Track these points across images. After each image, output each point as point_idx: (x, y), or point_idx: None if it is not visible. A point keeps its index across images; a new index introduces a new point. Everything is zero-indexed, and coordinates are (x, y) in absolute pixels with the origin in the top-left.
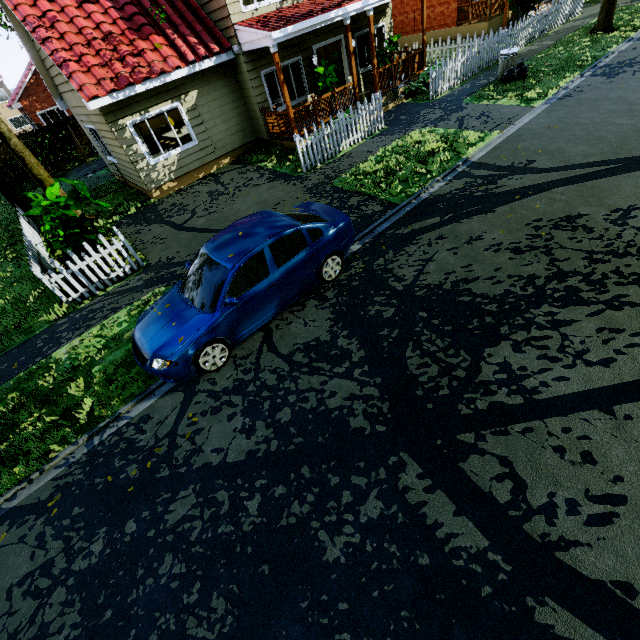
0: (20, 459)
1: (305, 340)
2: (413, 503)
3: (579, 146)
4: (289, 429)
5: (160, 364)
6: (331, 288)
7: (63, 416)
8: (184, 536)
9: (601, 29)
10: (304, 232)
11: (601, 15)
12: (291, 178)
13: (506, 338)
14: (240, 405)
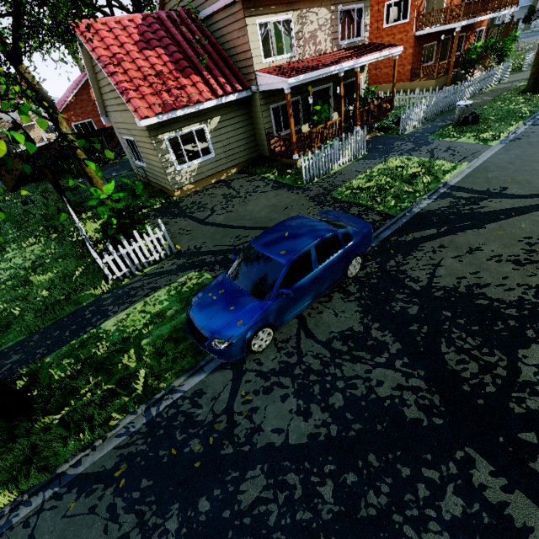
0: (83, 425)
1: (339, 329)
2: (494, 502)
3: None
4: (345, 414)
5: (220, 344)
6: (352, 283)
7: (119, 385)
8: (262, 520)
9: (530, 91)
10: (340, 236)
11: (530, 81)
12: (293, 188)
13: (535, 341)
14: (290, 387)
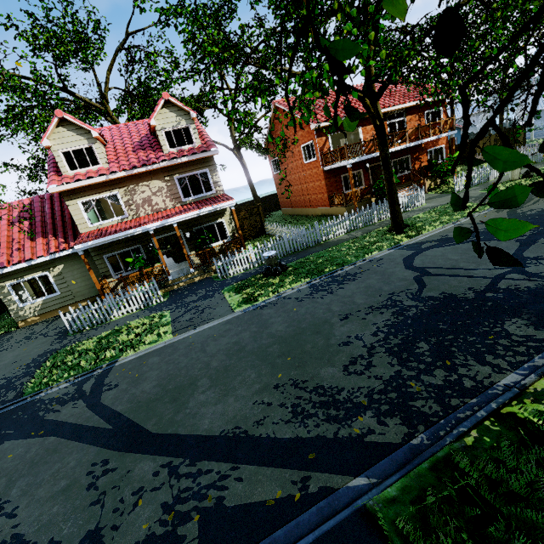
0: None
1: None
2: None
3: (152, 382)
4: None
5: None
6: None
7: None
8: None
9: (394, 230)
10: None
11: (391, 220)
12: (62, 336)
13: None
14: None
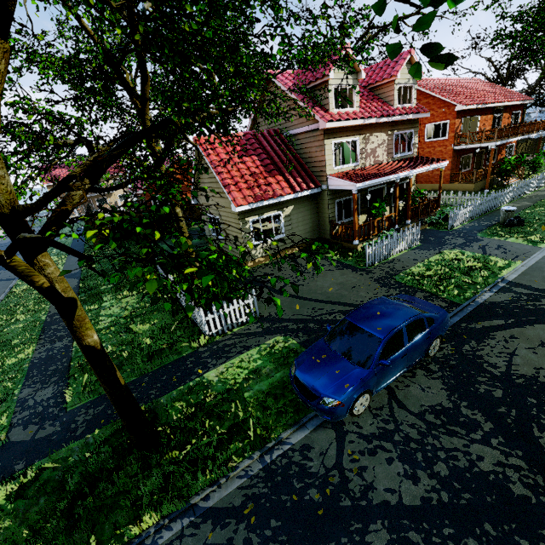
0: (207, 462)
1: (429, 403)
2: None
3: None
4: (452, 483)
5: (329, 403)
6: (432, 362)
7: (232, 431)
8: None
9: None
10: (424, 319)
11: None
12: (357, 269)
13: None
14: (393, 451)
